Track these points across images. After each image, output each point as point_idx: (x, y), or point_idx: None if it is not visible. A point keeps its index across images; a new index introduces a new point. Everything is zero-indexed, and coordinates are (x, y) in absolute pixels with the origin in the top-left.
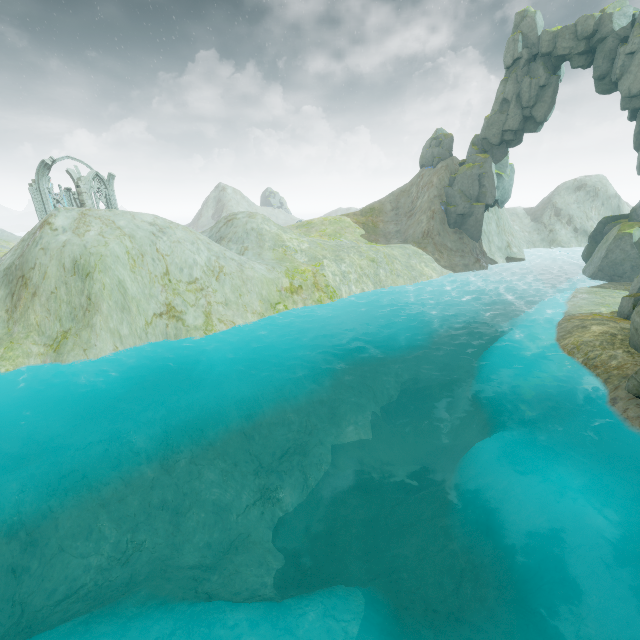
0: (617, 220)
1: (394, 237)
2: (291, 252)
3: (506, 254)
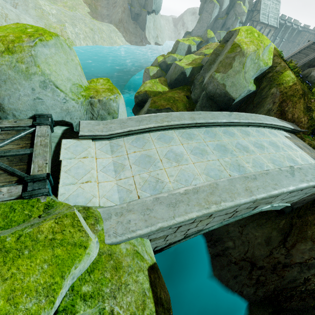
0: (189, 34)
1: (106, 18)
2: (46, 14)
3: (155, 41)
